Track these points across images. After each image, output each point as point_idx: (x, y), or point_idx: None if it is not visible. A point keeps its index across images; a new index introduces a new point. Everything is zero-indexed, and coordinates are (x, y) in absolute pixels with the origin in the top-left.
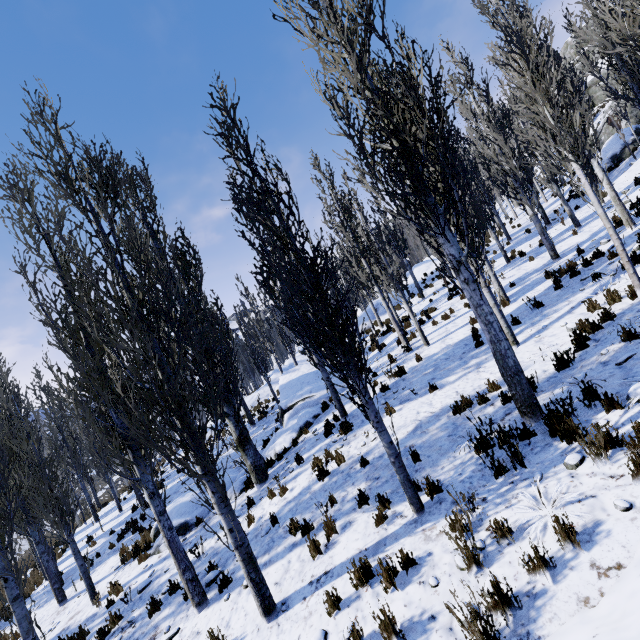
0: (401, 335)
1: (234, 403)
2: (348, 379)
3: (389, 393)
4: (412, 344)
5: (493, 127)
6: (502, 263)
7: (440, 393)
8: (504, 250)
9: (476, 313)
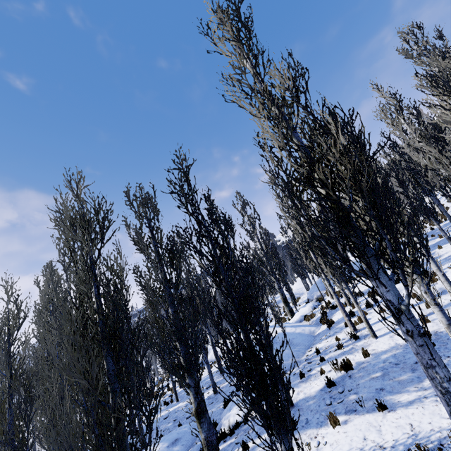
0: (348, 320)
1: (195, 375)
2: (272, 431)
3: (335, 391)
4: (359, 330)
5: (426, 142)
6: (450, 250)
7: (390, 417)
8: (450, 240)
9: (427, 373)
